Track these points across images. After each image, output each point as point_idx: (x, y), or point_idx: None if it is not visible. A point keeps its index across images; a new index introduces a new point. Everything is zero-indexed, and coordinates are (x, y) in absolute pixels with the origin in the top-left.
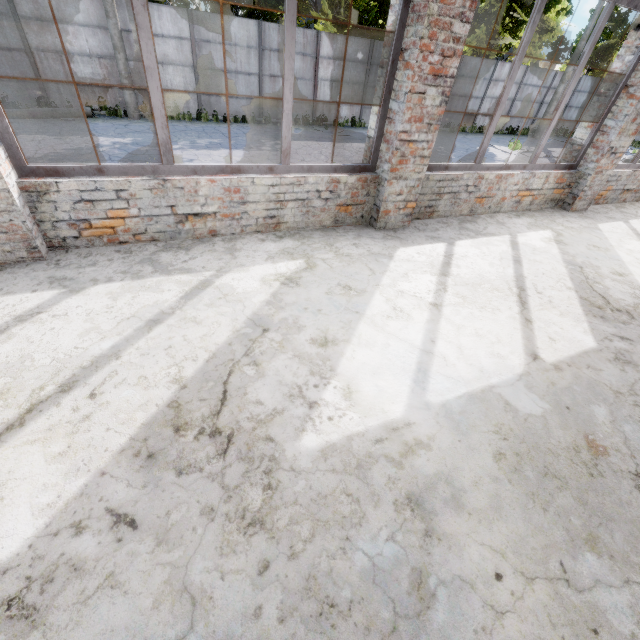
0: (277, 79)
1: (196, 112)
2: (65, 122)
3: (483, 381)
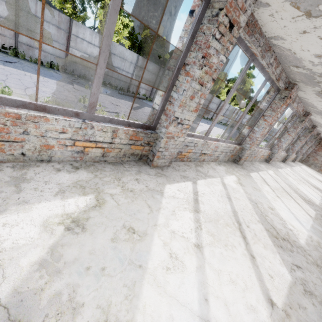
0: None
1: None
2: (142, 101)
3: None
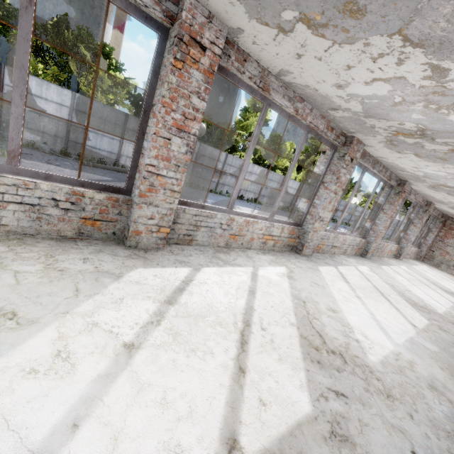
0: (227, 176)
1: (191, 183)
2: None
3: (449, 305)
